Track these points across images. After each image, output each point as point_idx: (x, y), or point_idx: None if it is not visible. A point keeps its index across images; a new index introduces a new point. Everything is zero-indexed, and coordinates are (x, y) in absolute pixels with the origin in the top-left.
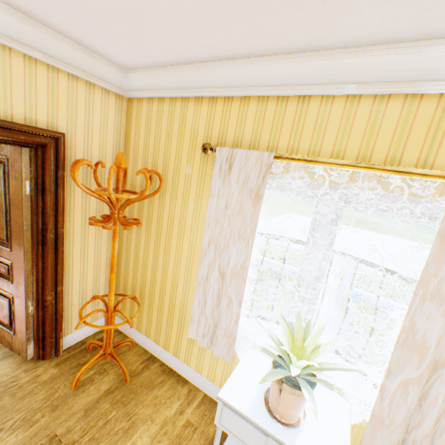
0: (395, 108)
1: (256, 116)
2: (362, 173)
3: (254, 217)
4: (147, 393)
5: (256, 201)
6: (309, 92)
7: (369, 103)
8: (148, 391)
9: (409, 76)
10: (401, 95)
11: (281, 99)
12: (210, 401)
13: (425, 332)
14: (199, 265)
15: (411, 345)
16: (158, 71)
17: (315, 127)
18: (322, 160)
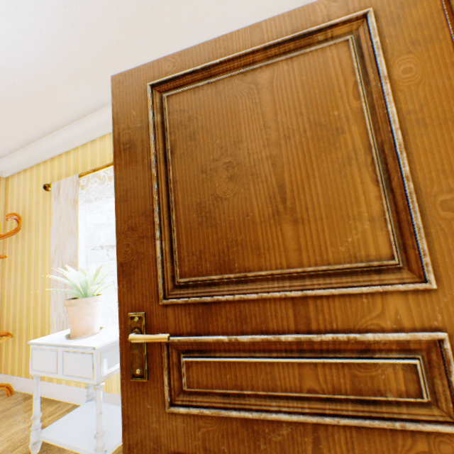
0: None
1: (75, 159)
2: None
3: (76, 217)
4: (7, 420)
5: (75, 205)
6: (93, 137)
7: None
8: (9, 418)
9: None
10: None
11: (84, 146)
12: (77, 407)
13: None
14: (51, 272)
15: None
16: (17, 153)
17: (101, 153)
18: (100, 166)
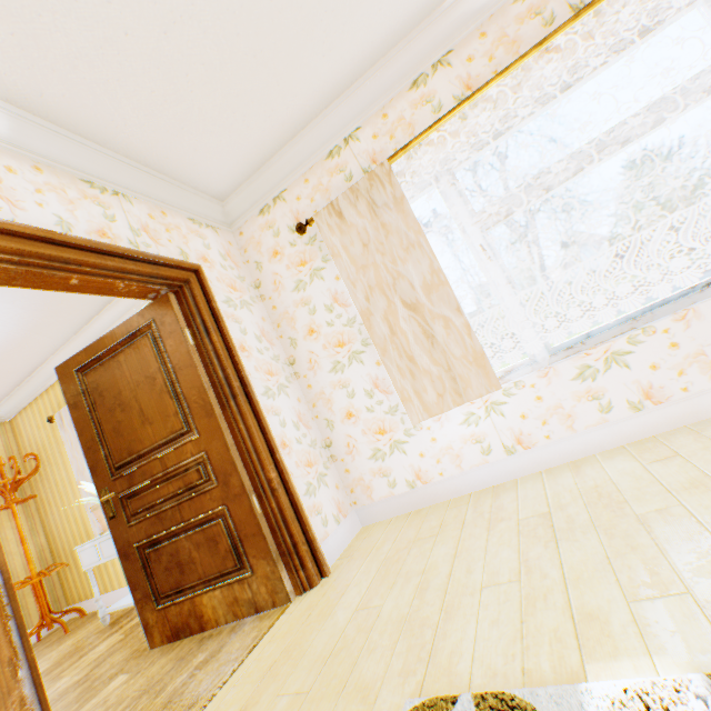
0: None
1: None
2: None
3: None
4: (85, 626)
5: None
6: None
7: None
8: (86, 625)
9: (96, 337)
10: None
11: None
12: None
13: None
14: (81, 494)
15: None
16: (13, 395)
17: None
18: None
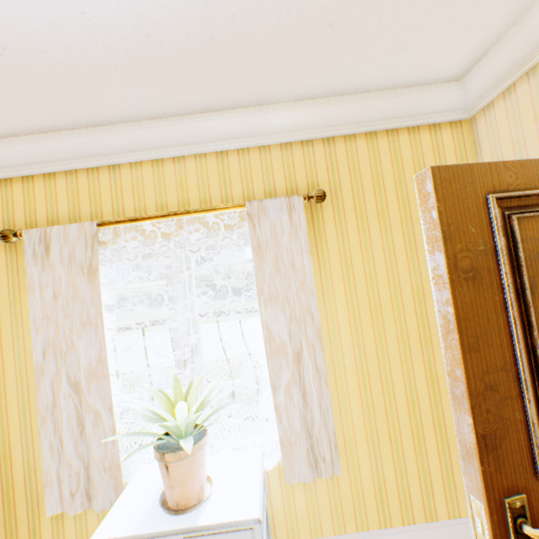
0: (192, 165)
1: (69, 190)
2: (189, 221)
3: (95, 295)
4: None
5: (92, 276)
6: (116, 160)
7: (172, 164)
8: None
9: (190, 141)
10: (192, 156)
11: (92, 171)
12: None
13: (280, 332)
14: (37, 392)
15: (277, 349)
16: None
17: (134, 190)
18: (147, 215)
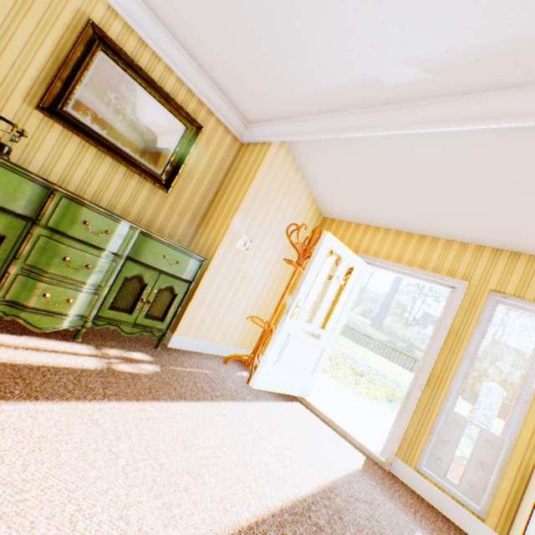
0: None
1: None
2: None
3: None
4: None
5: None
6: None
7: None
8: None
9: None
10: None
11: None
12: None
13: None
14: None
15: None
16: None
17: None
18: None
